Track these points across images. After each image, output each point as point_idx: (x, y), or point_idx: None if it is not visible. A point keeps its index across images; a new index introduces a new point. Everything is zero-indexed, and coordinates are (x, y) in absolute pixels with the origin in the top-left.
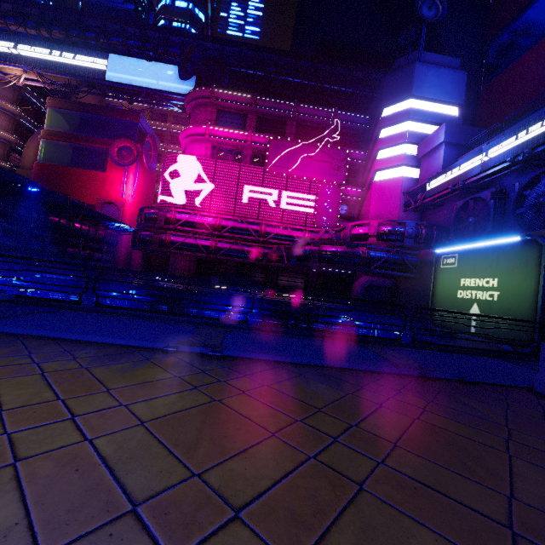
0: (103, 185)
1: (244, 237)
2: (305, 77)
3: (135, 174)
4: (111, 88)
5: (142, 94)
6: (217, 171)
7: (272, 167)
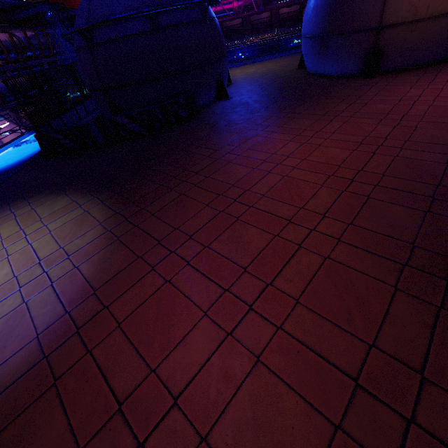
0: None
1: None
2: None
3: None
4: None
5: None
6: None
7: None
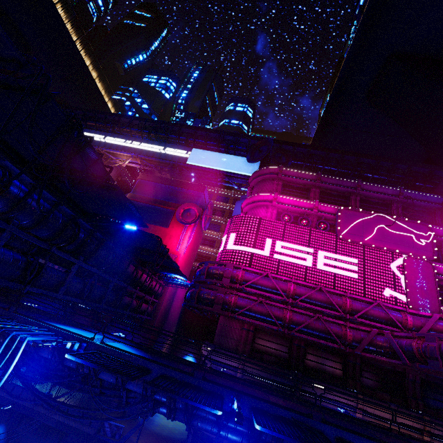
0: (163, 238)
1: (325, 310)
2: (348, 168)
3: (192, 232)
4: (188, 169)
5: (211, 173)
6: (286, 233)
7: (345, 234)
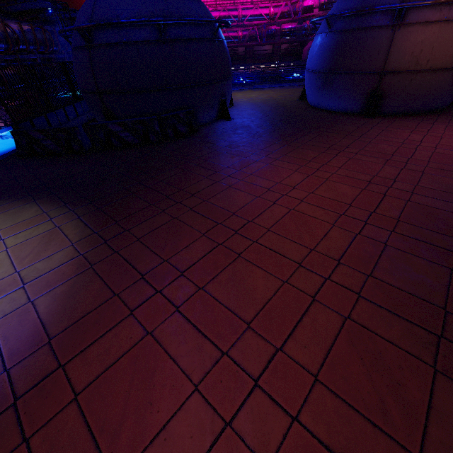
0: None
1: None
2: None
3: None
4: None
5: None
6: None
7: None
